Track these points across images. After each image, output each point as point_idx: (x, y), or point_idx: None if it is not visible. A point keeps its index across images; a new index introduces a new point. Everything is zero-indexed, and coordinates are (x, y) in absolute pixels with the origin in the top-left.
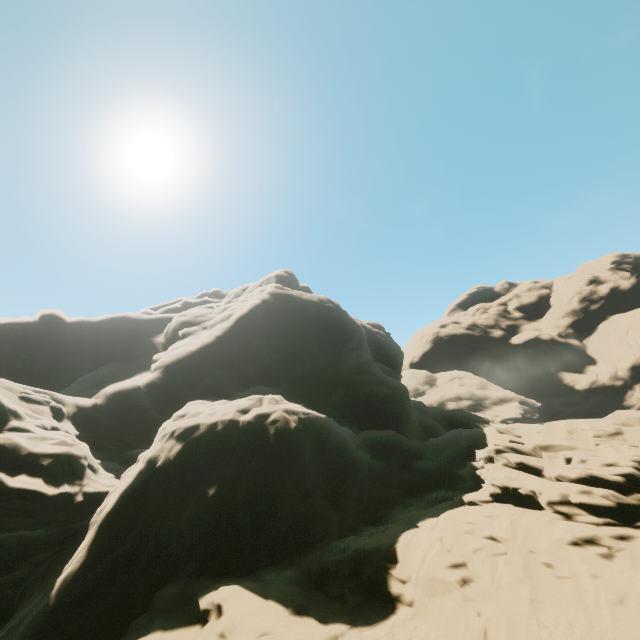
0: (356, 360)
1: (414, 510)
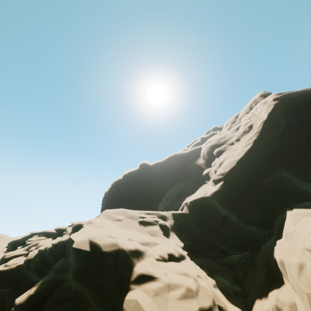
0: None
1: None
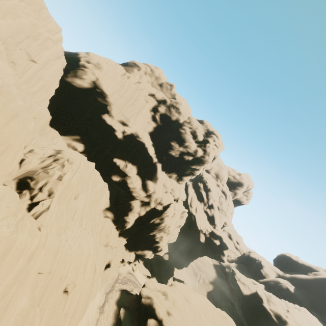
0: None
1: None
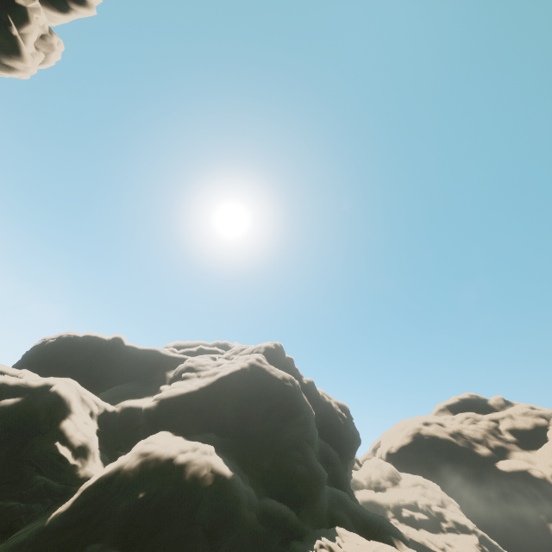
0: (300, 435)
1: None
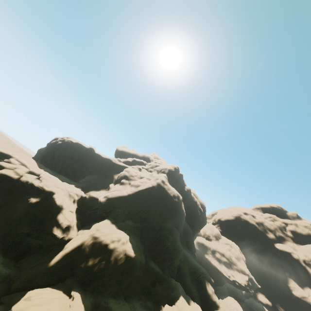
0: (175, 223)
1: (139, 303)
